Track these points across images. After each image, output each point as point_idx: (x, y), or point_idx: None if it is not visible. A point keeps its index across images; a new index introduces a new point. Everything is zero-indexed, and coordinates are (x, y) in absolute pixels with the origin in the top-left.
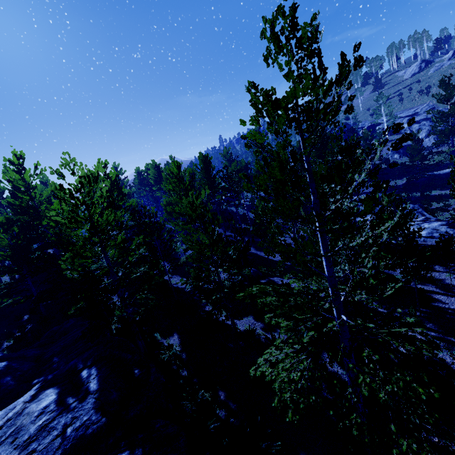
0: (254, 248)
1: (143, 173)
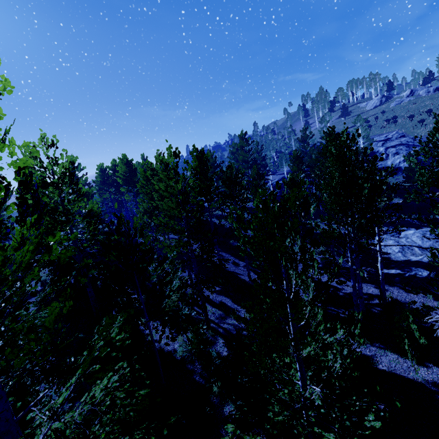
0: (256, 275)
1: (107, 171)
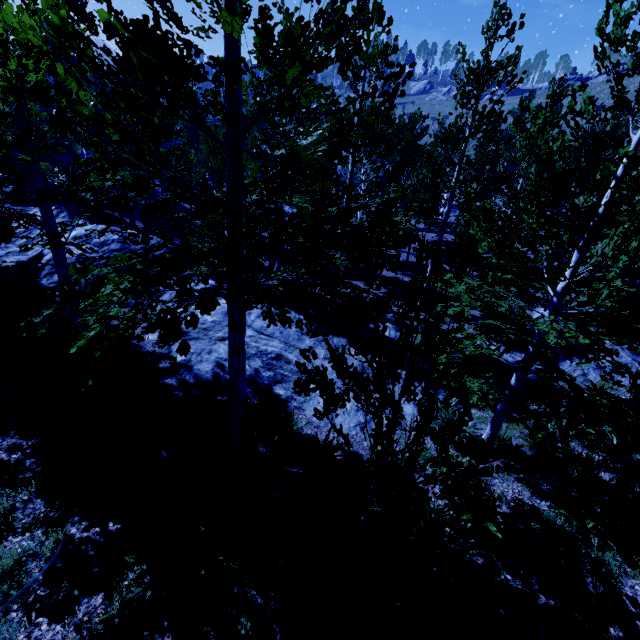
0: None
1: None
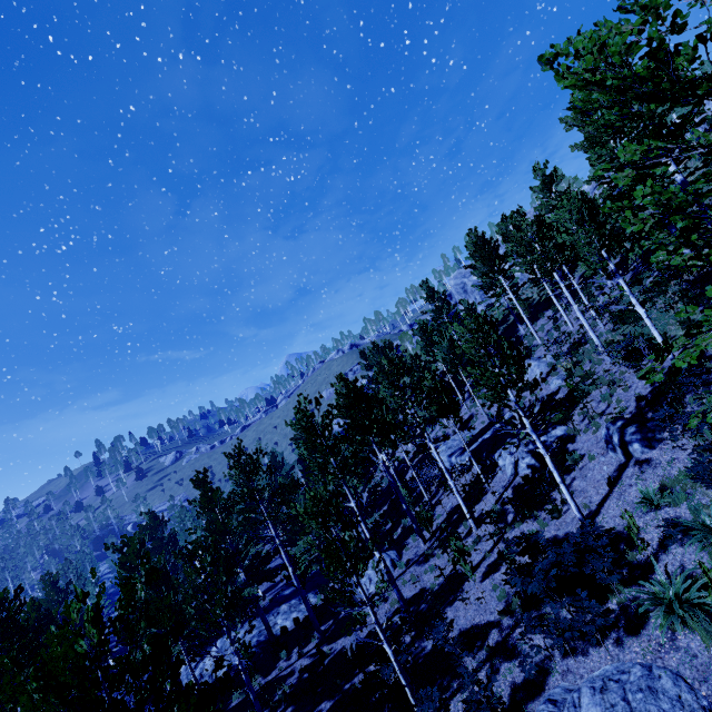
0: None
1: None
